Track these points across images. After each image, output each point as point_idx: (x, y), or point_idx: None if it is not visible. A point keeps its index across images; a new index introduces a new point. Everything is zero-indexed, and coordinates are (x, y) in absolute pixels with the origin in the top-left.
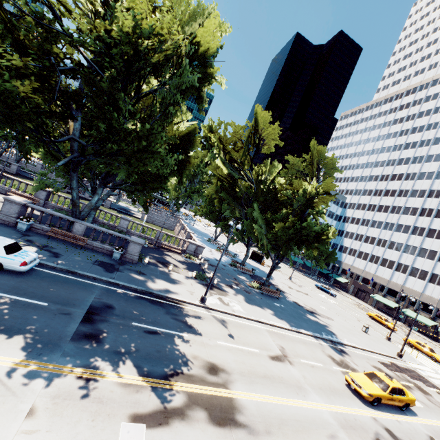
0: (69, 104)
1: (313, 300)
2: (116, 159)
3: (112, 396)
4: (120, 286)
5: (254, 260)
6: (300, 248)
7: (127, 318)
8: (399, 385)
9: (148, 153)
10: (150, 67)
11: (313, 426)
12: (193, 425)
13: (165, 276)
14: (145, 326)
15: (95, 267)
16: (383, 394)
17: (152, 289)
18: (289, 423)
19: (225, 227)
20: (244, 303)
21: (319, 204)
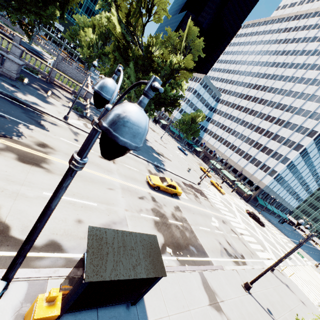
0: None
1: (167, 151)
2: None
3: None
4: None
5: None
6: (160, 109)
7: None
8: (175, 184)
9: None
10: None
11: (101, 183)
12: None
13: (40, 97)
14: None
15: None
16: (162, 185)
17: (20, 97)
18: (84, 177)
19: None
20: None
21: (181, 79)
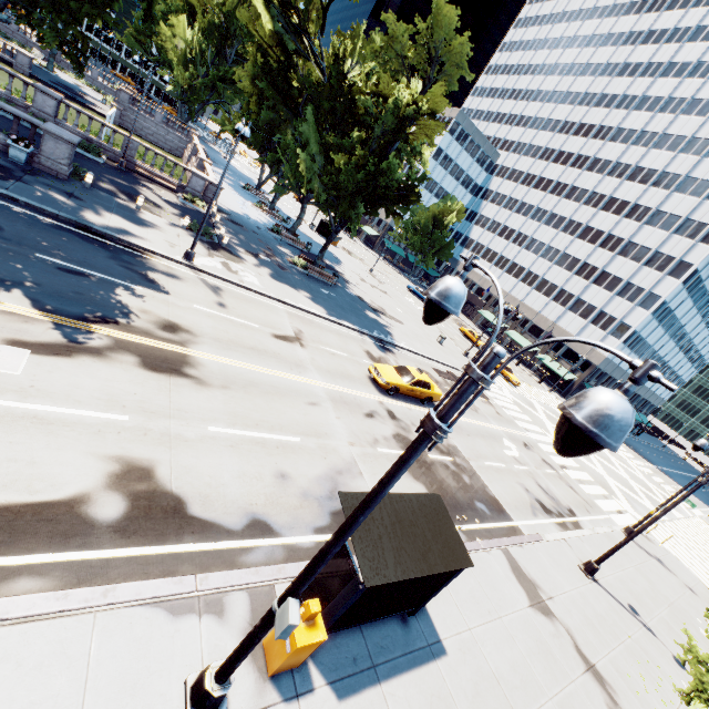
0: None
1: (390, 301)
2: None
3: None
4: (22, 204)
5: (322, 235)
6: (376, 212)
7: (27, 247)
8: (427, 380)
9: None
10: None
11: (293, 394)
12: (112, 364)
13: (126, 213)
14: (62, 263)
15: None
16: (404, 384)
17: (92, 222)
18: (261, 386)
19: (278, 168)
20: (267, 278)
21: (421, 137)
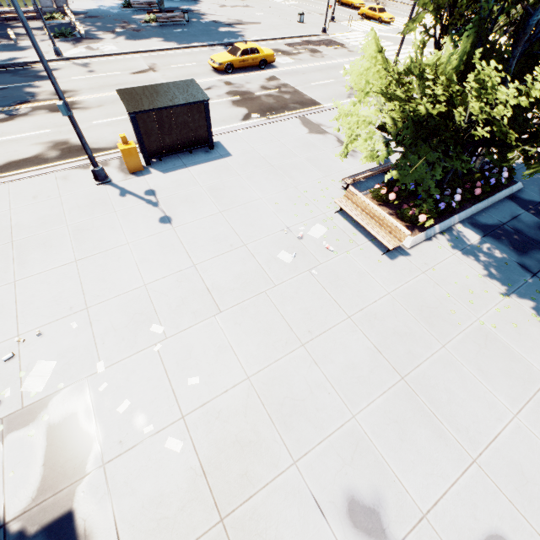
0: None
1: (251, 11)
2: None
3: None
4: None
5: None
6: None
7: None
8: (253, 46)
9: None
10: None
11: None
12: (35, 117)
13: (10, 49)
14: None
15: None
16: (234, 59)
17: None
18: None
19: None
20: (123, 43)
21: None
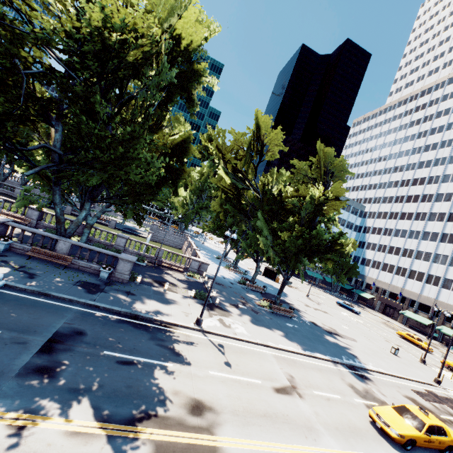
0: (45, 113)
1: (333, 319)
2: (92, 166)
3: (47, 451)
4: (101, 308)
5: (267, 277)
6: (313, 260)
7: (99, 346)
8: (437, 422)
9: (128, 159)
10: (127, 66)
11: None
12: None
13: (158, 296)
14: (119, 356)
15: (75, 288)
16: (418, 434)
17: (140, 310)
18: None
19: (234, 243)
20: (249, 324)
21: (330, 211)
